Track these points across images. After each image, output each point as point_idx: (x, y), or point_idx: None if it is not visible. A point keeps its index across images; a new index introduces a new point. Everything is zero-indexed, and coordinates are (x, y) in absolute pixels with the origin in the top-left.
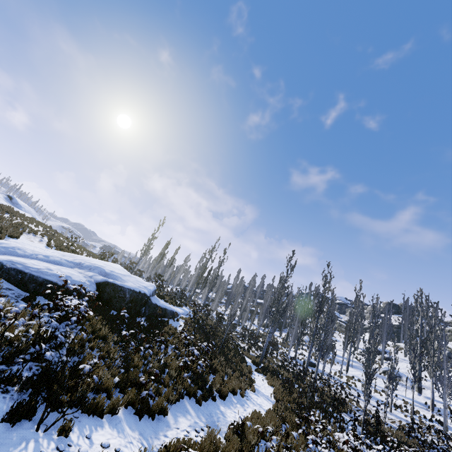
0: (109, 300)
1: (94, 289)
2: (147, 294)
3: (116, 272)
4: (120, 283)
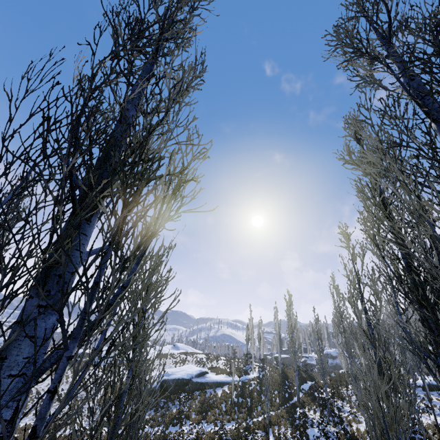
0: (167, 389)
1: (158, 386)
2: (185, 378)
3: (174, 371)
4: (167, 378)
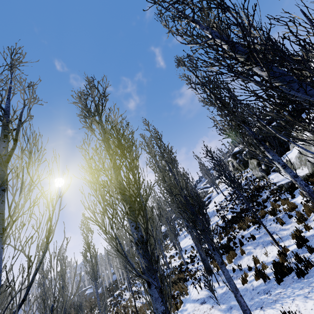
0: None
1: None
2: None
3: None
4: None
